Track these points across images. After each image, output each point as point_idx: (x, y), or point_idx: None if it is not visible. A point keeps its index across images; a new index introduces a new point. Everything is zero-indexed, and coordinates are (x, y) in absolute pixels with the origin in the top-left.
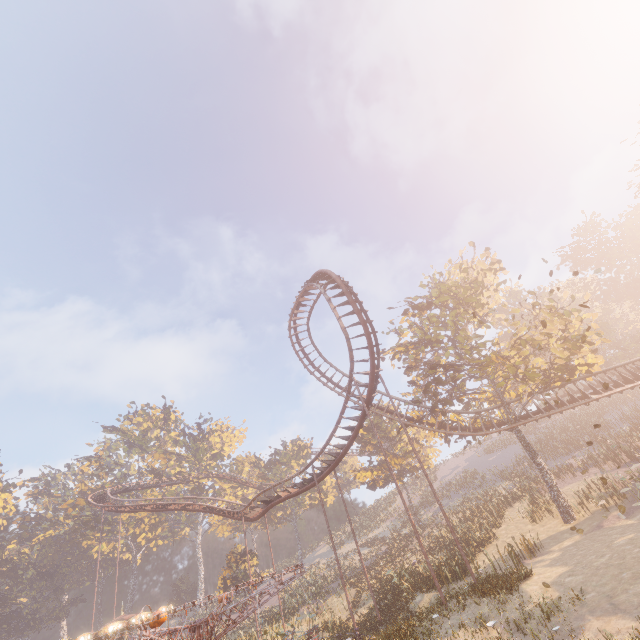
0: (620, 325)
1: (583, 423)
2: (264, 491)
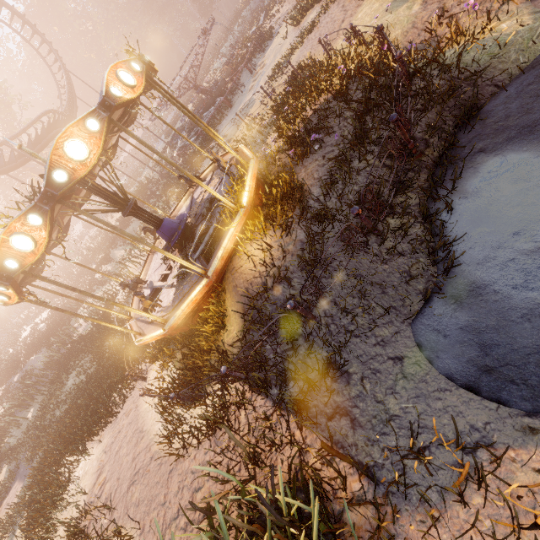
0: None
1: (0, 311)
2: (50, 111)
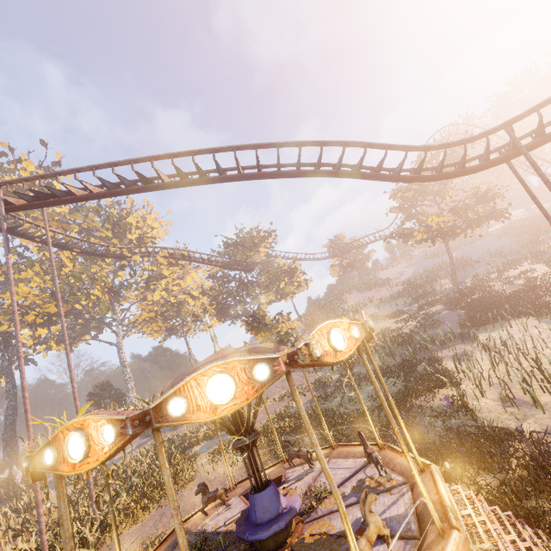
0: (547, 159)
1: None
2: None
